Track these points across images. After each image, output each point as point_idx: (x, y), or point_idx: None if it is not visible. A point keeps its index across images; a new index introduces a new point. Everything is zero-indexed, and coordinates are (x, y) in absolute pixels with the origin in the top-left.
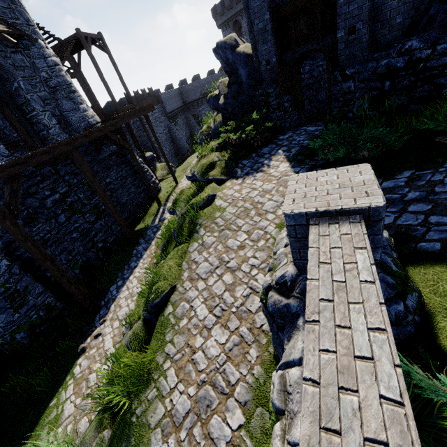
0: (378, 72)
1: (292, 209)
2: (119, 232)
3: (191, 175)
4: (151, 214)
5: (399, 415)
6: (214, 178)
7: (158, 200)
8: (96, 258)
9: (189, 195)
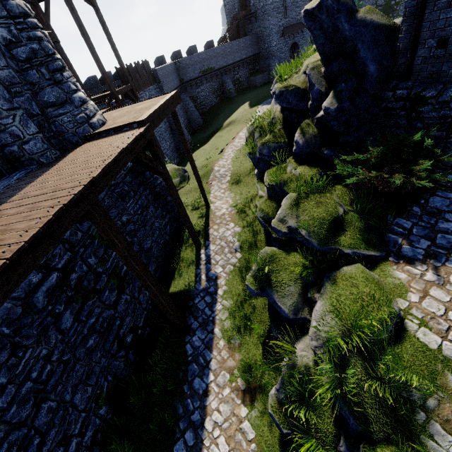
0: None
1: None
2: (149, 301)
3: (286, 230)
4: (189, 262)
5: None
6: (356, 253)
7: (196, 241)
8: (125, 364)
9: (298, 272)
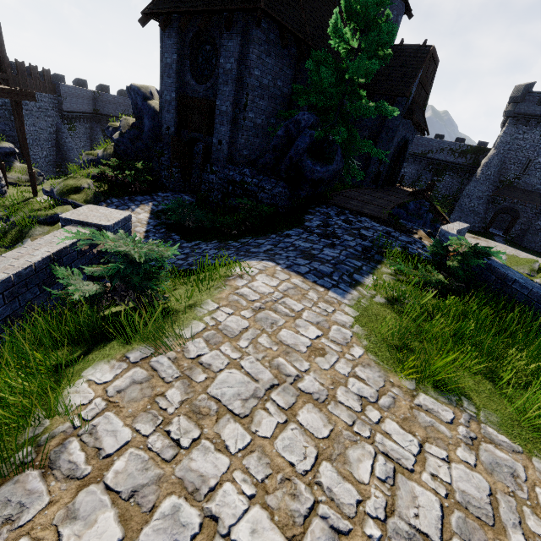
0: (228, 178)
1: (66, 216)
2: None
3: (49, 190)
4: None
5: (28, 263)
6: (74, 202)
7: None
8: None
9: (37, 208)
